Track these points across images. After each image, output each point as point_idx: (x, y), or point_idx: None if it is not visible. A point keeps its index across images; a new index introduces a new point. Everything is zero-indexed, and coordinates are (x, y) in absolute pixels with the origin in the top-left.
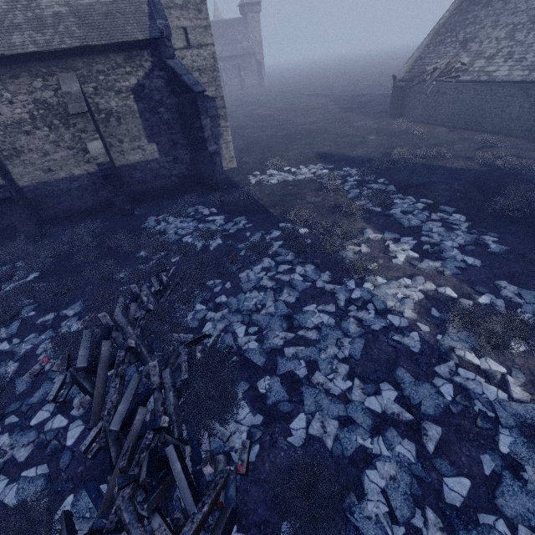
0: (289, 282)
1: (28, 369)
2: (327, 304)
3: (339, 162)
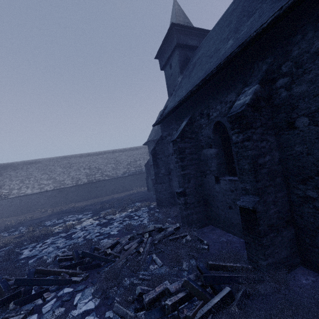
0: (51, 242)
1: None
2: (77, 232)
3: None
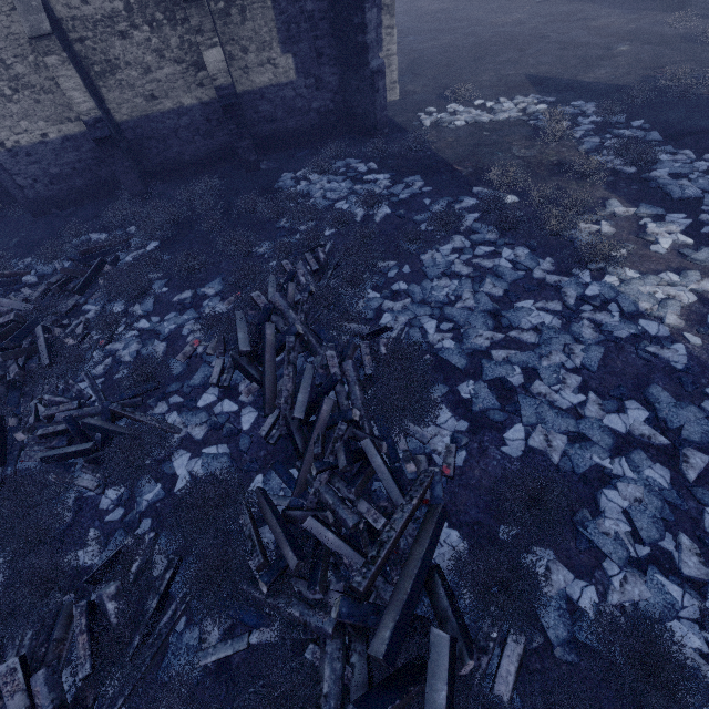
0: (492, 269)
1: (177, 351)
2: (549, 301)
3: (565, 92)
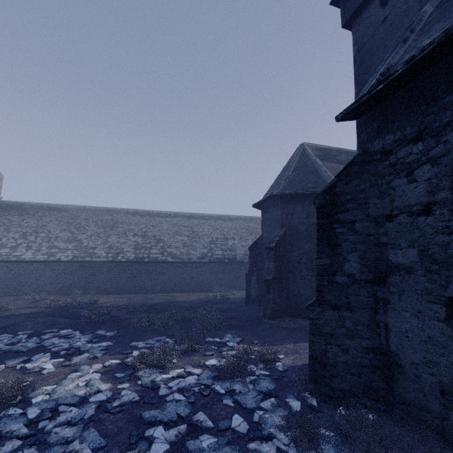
0: None
1: None
2: (1, 447)
3: None
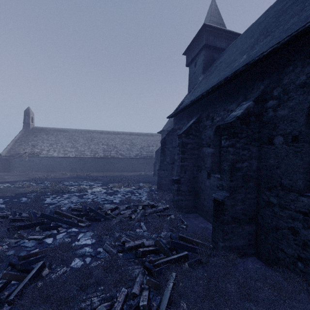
0: (67, 197)
1: None
2: (87, 194)
3: (9, 182)
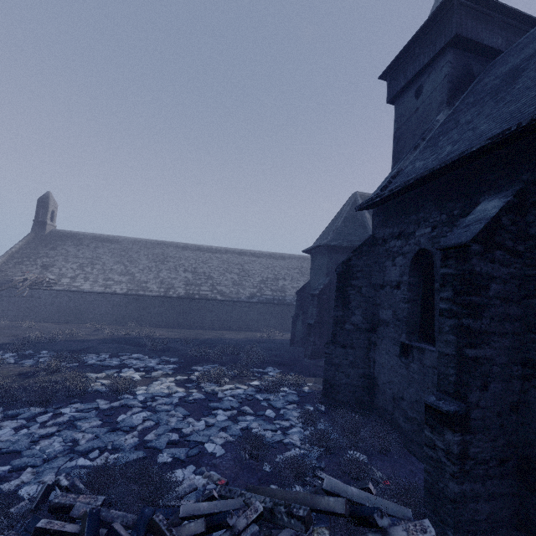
0: (71, 420)
1: None
2: (132, 409)
3: None
